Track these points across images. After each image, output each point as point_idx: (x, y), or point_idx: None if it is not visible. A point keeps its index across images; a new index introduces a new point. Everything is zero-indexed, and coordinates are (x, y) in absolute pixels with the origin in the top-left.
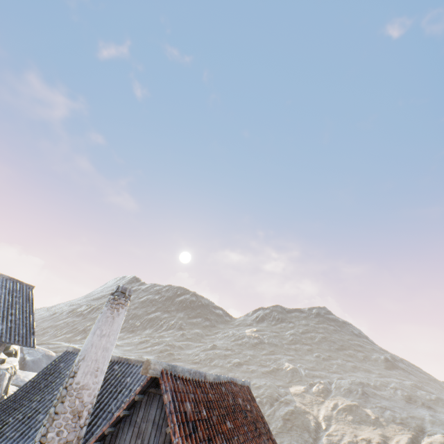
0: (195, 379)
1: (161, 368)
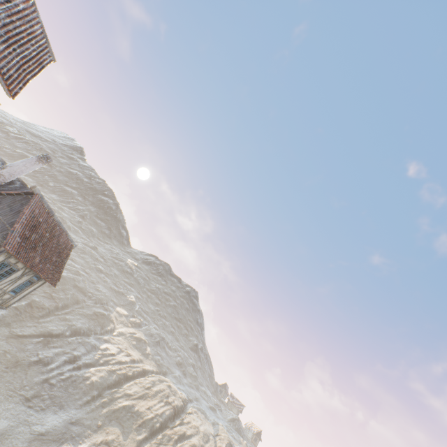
0: (48, 210)
1: (38, 192)
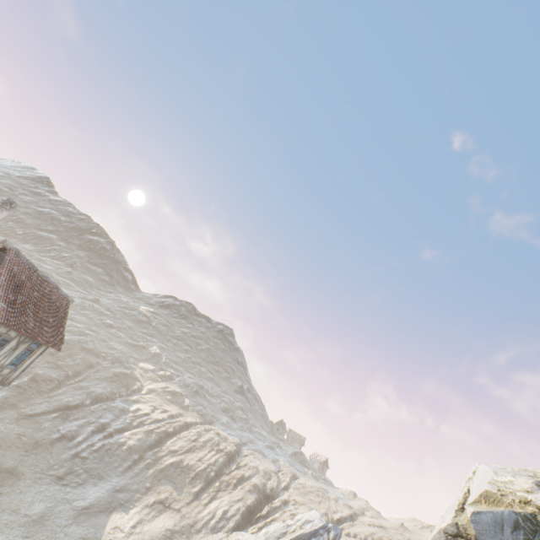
0: (29, 266)
1: (12, 247)
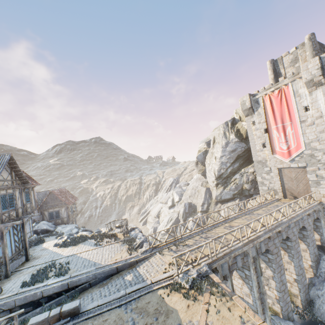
0: (55, 190)
1: (51, 190)
